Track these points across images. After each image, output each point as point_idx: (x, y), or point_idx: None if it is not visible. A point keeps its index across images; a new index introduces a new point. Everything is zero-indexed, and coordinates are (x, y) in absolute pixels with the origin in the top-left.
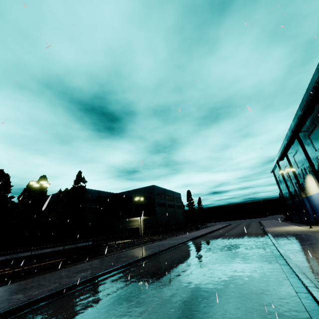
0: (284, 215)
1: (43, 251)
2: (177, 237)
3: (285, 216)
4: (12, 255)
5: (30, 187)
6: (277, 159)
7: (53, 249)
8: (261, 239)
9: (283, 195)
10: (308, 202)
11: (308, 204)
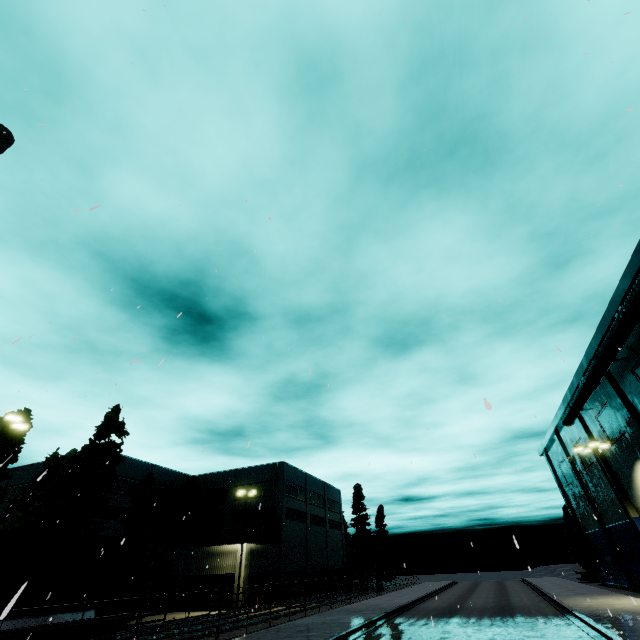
0: (581, 564)
1: None
2: (334, 611)
3: (585, 567)
4: None
5: None
6: (557, 424)
7: None
8: (573, 633)
9: (574, 511)
10: None
11: None
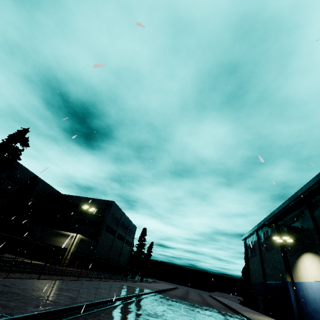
0: (243, 296)
1: None
2: (117, 283)
3: (244, 298)
4: None
5: None
6: (260, 225)
7: None
8: None
9: (249, 271)
10: (293, 290)
11: (293, 292)
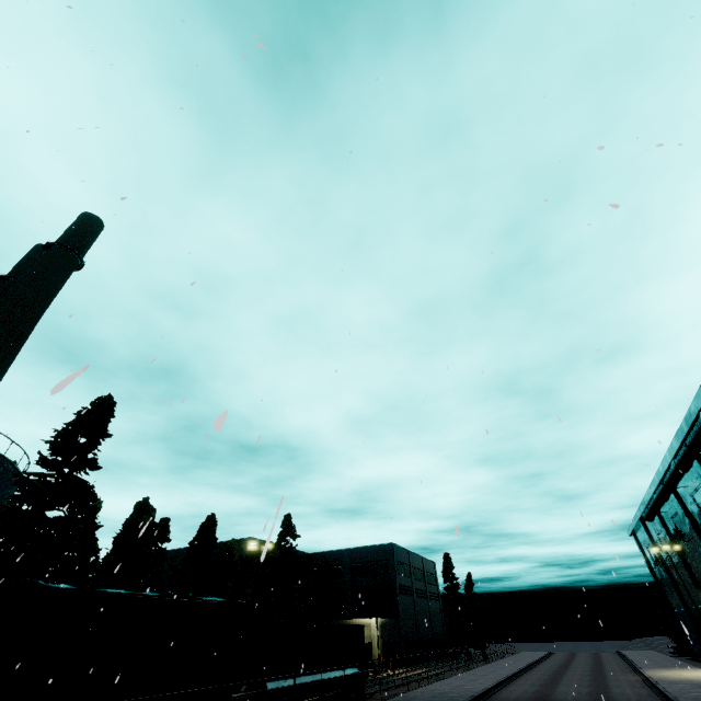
0: (673, 639)
1: (319, 677)
2: (465, 675)
3: (677, 642)
4: (297, 679)
5: (162, 531)
6: (640, 515)
7: (326, 675)
8: (643, 691)
9: (663, 590)
10: None
11: None
